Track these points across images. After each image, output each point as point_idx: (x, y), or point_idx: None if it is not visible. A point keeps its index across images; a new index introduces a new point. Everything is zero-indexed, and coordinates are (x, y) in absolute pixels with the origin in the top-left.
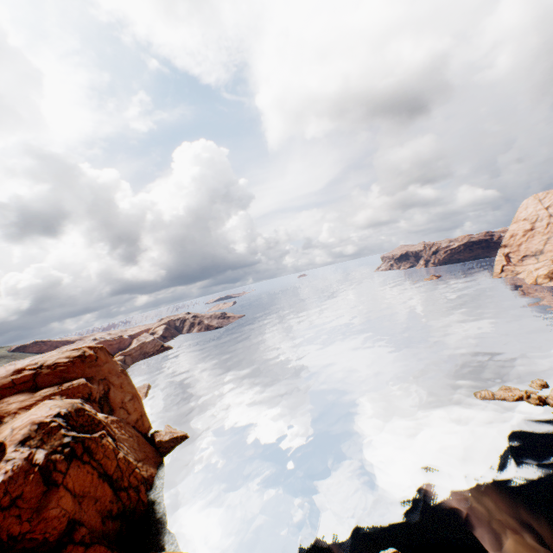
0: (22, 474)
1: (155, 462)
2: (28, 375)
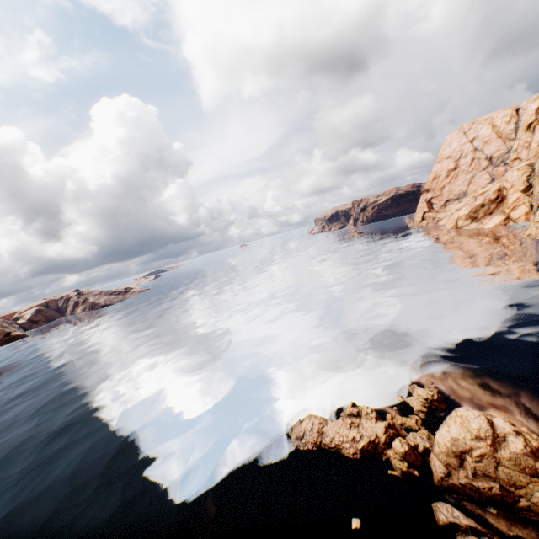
0: None
1: None
2: None
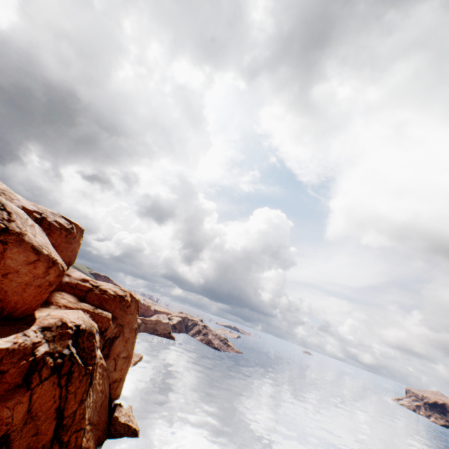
0: (20, 354)
1: (99, 437)
2: (87, 286)
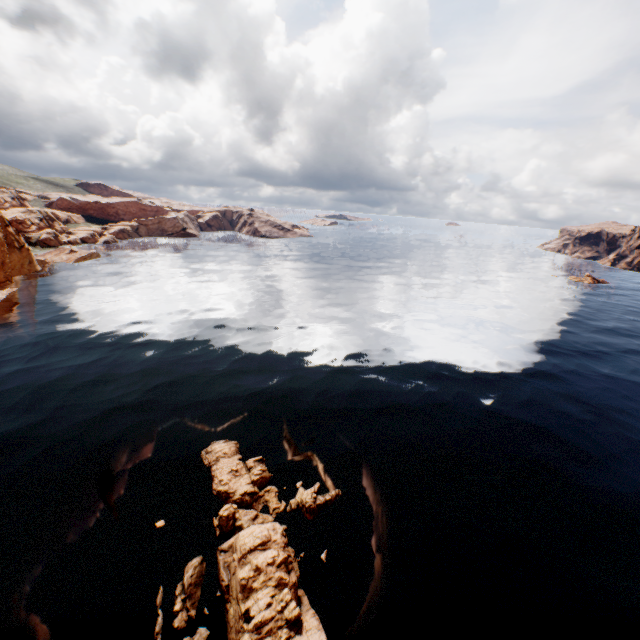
0: None
1: None
2: None
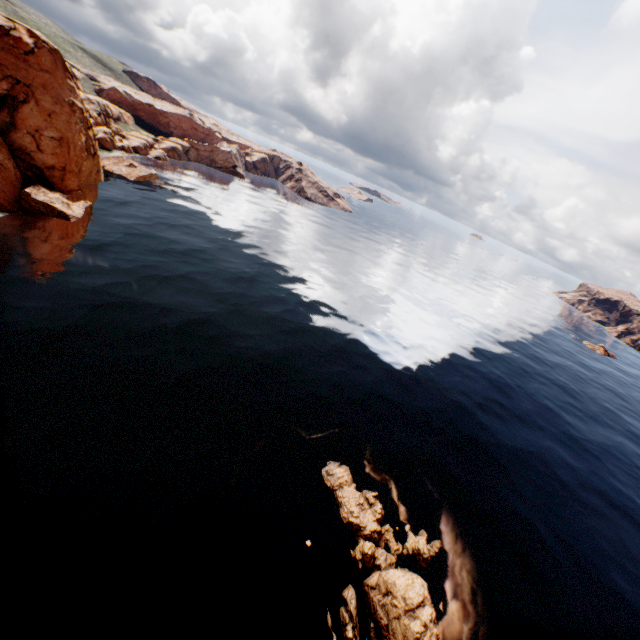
0: None
1: (2, 206)
2: None
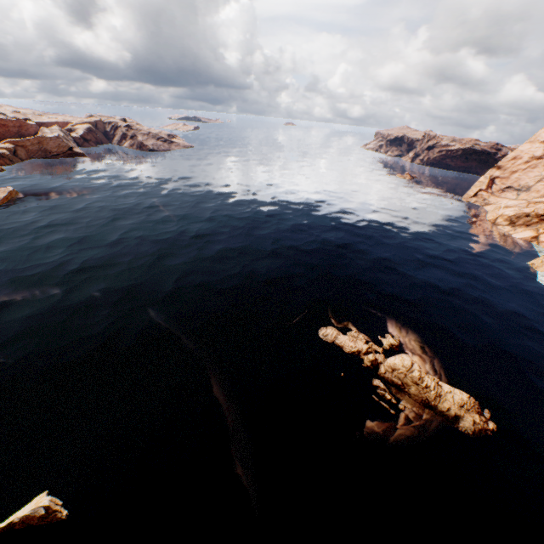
0: None
1: None
2: None
